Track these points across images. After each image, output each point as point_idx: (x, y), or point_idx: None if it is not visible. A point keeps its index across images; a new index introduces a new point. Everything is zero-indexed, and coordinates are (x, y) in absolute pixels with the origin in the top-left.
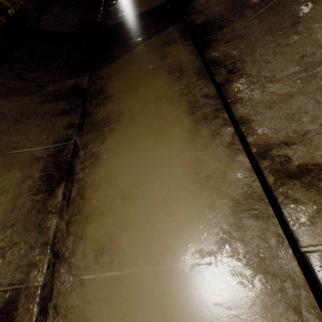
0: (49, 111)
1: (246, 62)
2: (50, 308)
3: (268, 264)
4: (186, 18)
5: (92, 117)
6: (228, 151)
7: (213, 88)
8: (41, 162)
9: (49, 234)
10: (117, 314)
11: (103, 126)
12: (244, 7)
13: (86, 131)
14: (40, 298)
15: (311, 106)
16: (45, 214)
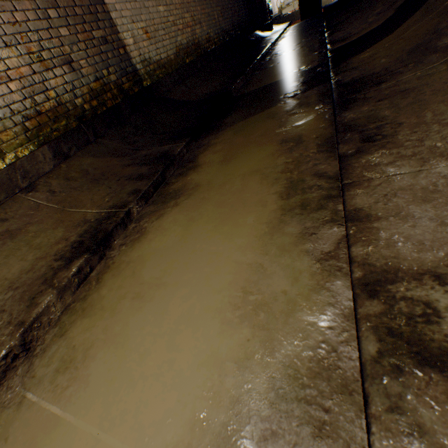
0: (127, 175)
1: (403, 125)
2: None
3: None
4: (332, 78)
5: (167, 187)
6: (318, 267)
7: (336, 164)
8: (85, 226)
9: (32, 313)
10: None
11: (170, 199)
12: (428, 53)
13: (151, 202)
14: None
15: None
16: (47, 286)
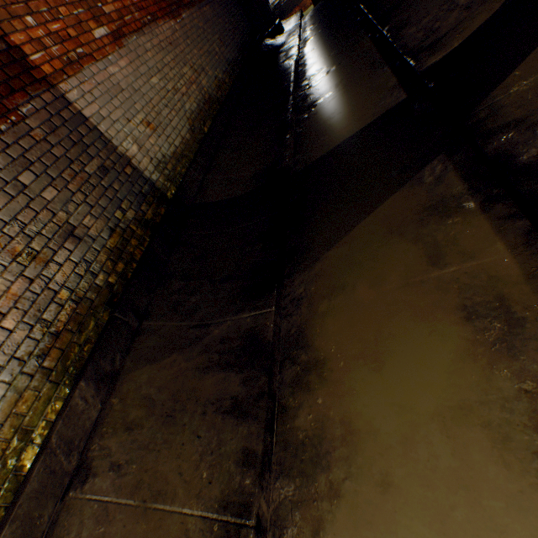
0: (212, 396)
1: None
2: None
3: None
4: (481, 145)
5: (287, 420)
6: None
7: None
8: None
9: None
10: None
11: (312, 465)
12: None
13: (277, 465)
14: None
15: None
16: None
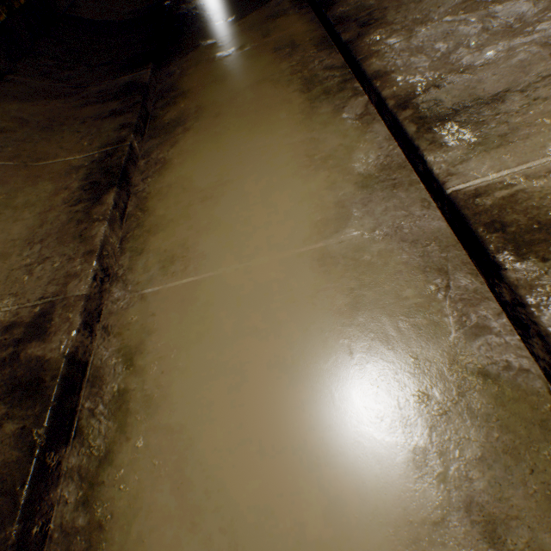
0: (92, 116)
1: (388, 9)
2: (97, 330)
3: (407, 233)
4: None
5: (158, 121)
6: (358, 124)
7: (339, 57)
8: (81, 172)
9: (94, 243)
10: (193, 320)
11: (174, 128)
12: None
13: (148, 138)
14: (84, 309)
15: (476, 37)
16: (89, 223)
